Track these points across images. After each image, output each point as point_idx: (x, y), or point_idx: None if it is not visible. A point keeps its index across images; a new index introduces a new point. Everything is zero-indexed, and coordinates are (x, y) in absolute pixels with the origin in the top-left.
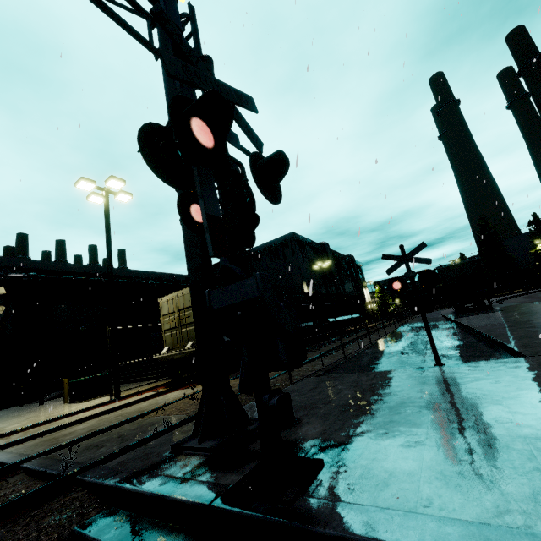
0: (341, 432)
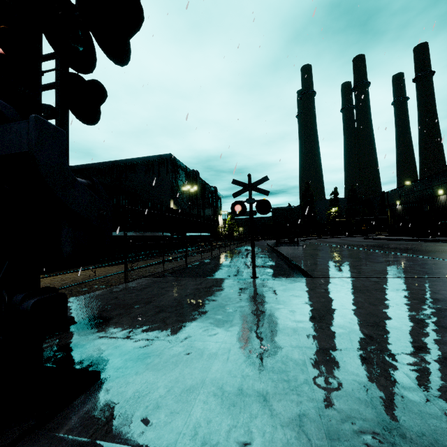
0: (143, 335)
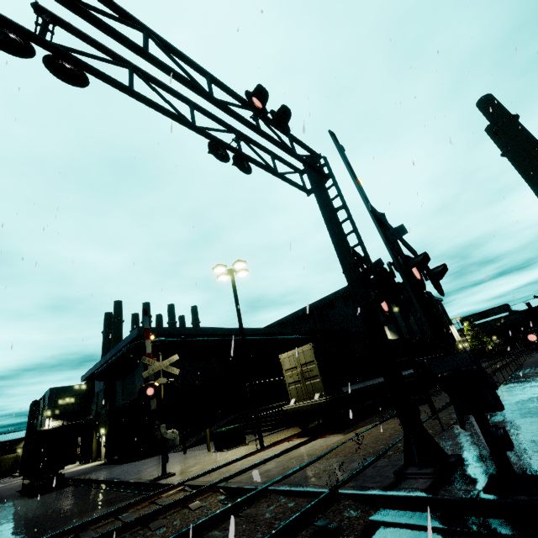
0: (537, 462)
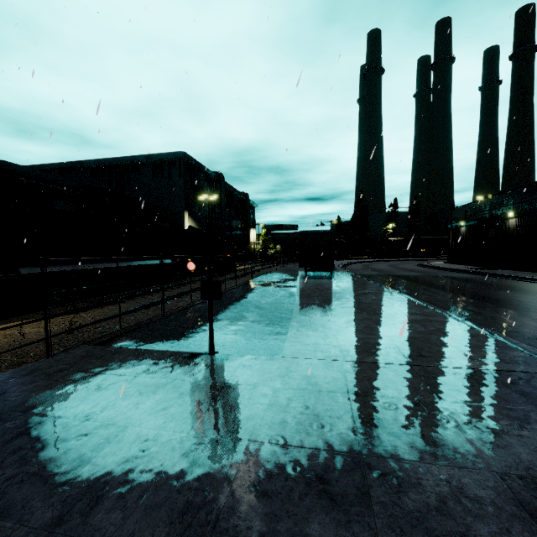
0: None
